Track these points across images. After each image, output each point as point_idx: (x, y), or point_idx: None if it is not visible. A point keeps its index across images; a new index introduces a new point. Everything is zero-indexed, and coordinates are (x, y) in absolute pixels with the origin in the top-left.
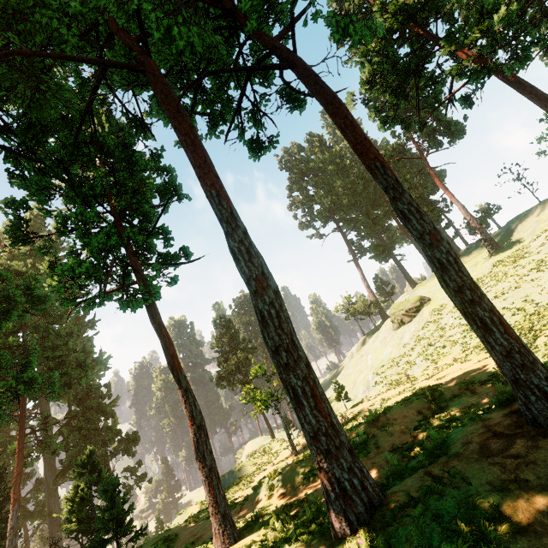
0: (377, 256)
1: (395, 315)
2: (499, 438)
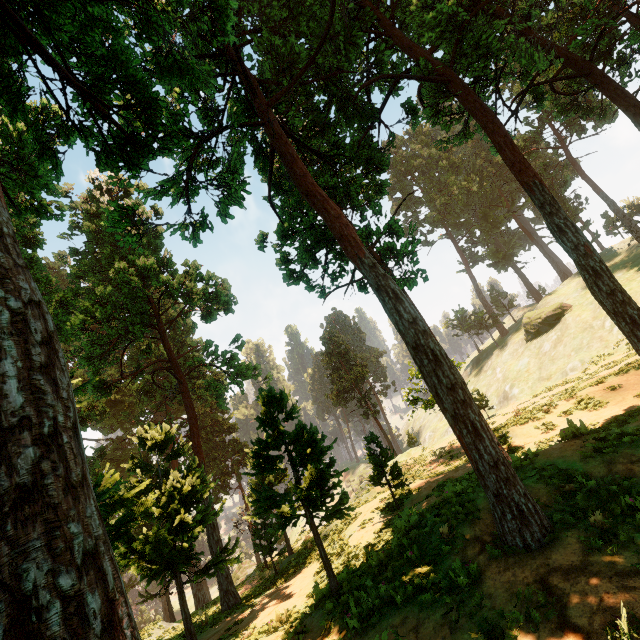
0: (496, 264)
1: (529, 325)
2: None
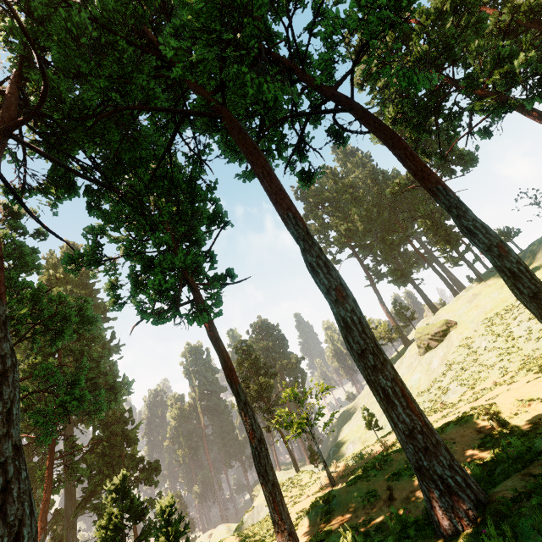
0: (395, 280)
1: (420, 339)
2: None
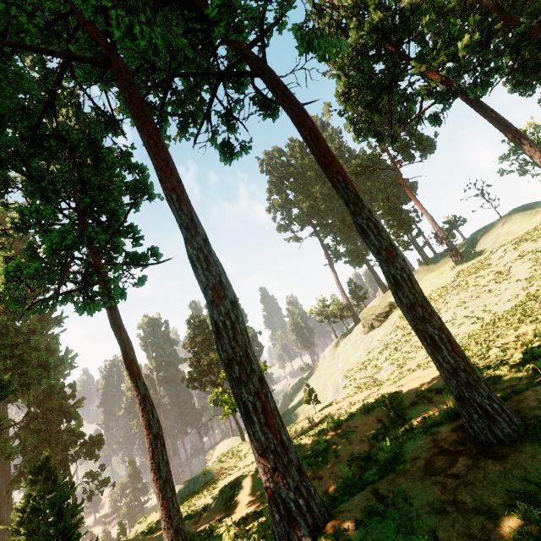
0: (351, 261)
1: (365, 319)
2: (444, 455)
